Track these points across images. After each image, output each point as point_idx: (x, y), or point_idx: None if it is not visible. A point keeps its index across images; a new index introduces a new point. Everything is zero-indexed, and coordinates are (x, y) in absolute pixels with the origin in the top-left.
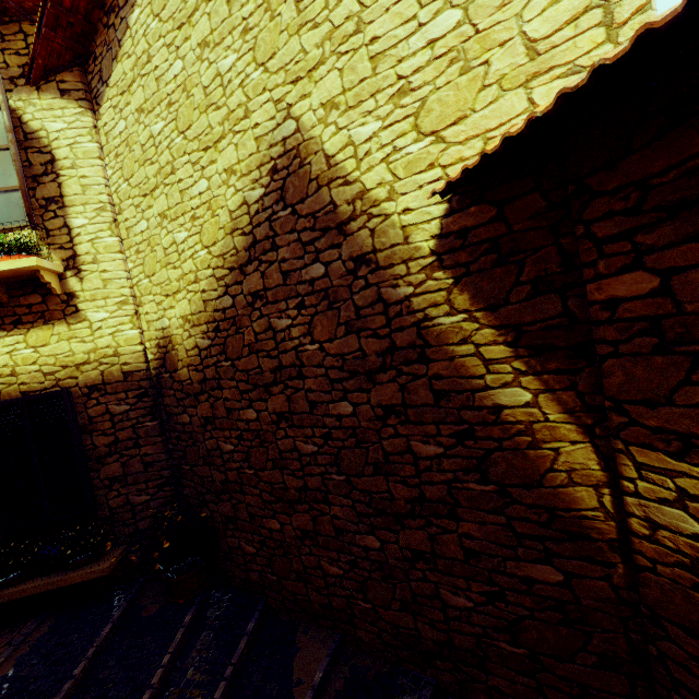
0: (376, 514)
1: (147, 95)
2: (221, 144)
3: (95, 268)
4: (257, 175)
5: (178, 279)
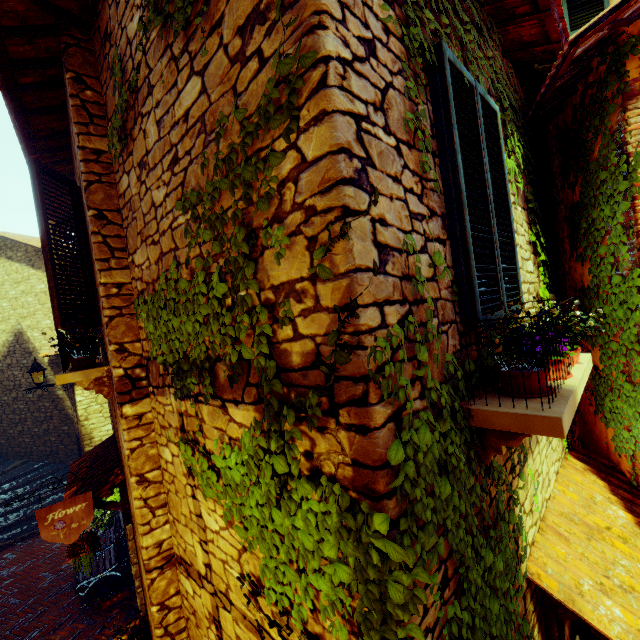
0: (38, 422)
1: None
2: (2, 323)
3: None
4: (11, 334)
5: None
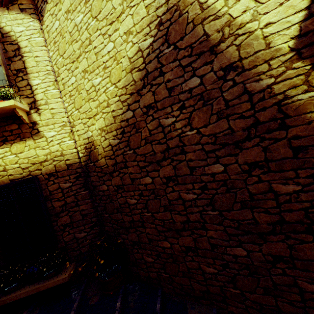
0: (243, 234)
1: (72, 1)
2: (121, 17)
3: (47, 107)
4: (147, 30)
5: (96, 107)
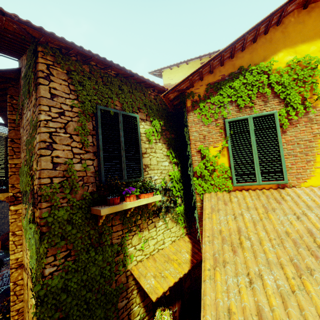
0: (0, 219)
1: None
2: None
3: None
4: None
5: None
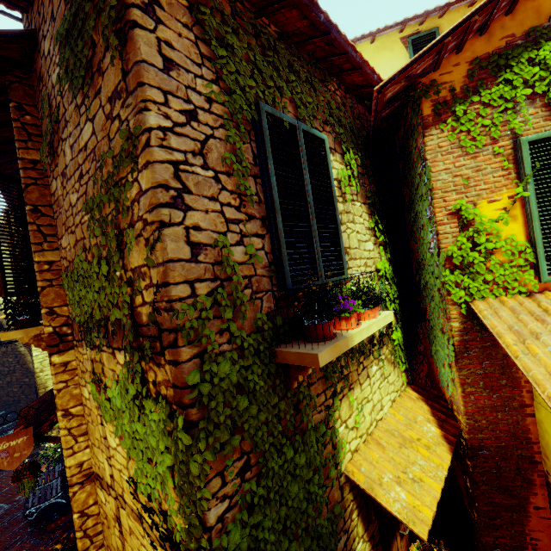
0: (2, 375)
1: None
2: None
3: None
4: None
5: None
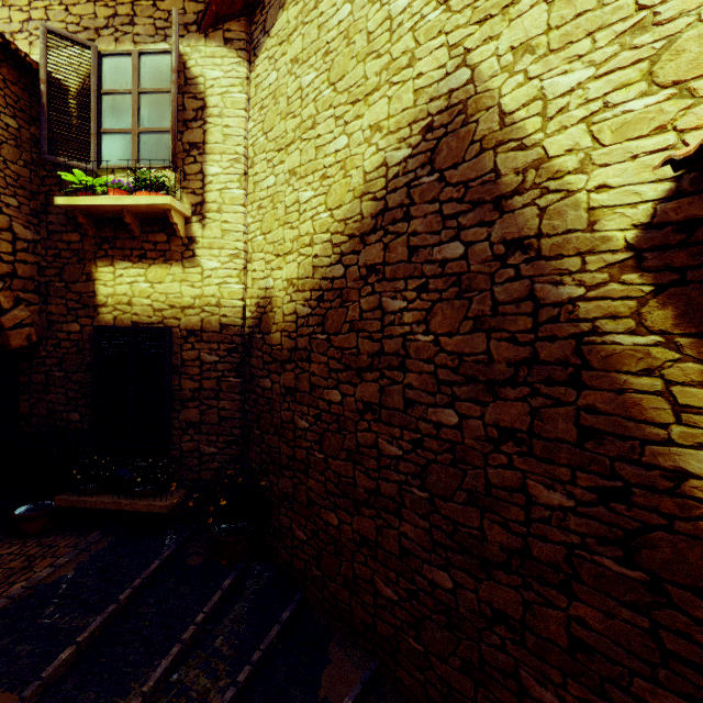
0: (456, 550)
1: (306, 44)
2: (372, 97)
3: (218, 217)
4: (406, 133)
5: (293, 239)
